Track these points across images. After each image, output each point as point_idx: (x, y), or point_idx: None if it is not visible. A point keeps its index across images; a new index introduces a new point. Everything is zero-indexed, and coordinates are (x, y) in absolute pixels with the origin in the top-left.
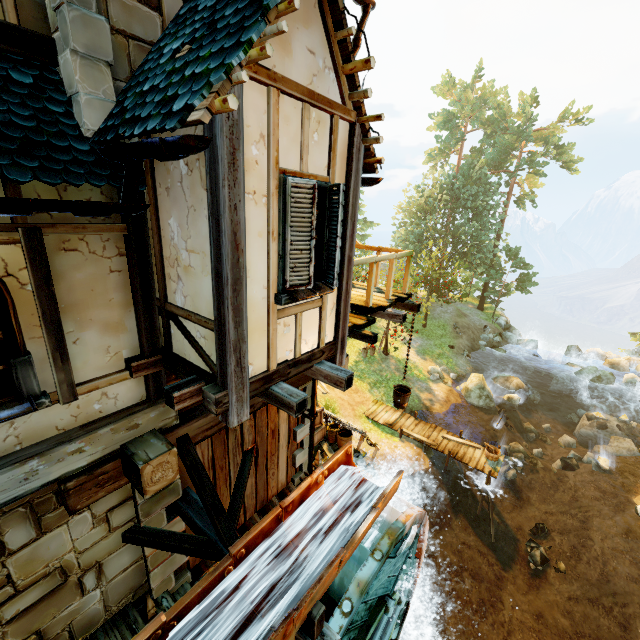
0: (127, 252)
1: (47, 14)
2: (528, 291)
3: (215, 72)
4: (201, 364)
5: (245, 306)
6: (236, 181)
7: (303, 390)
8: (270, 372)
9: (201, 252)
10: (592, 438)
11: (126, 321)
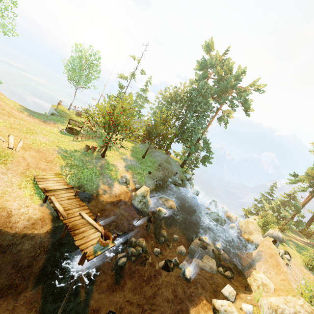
0: None
1: None
2: (206, 165)
3: None
4: None
5: None
6: None
7: None
8: None
9: None
10: (196, 253)
11: None
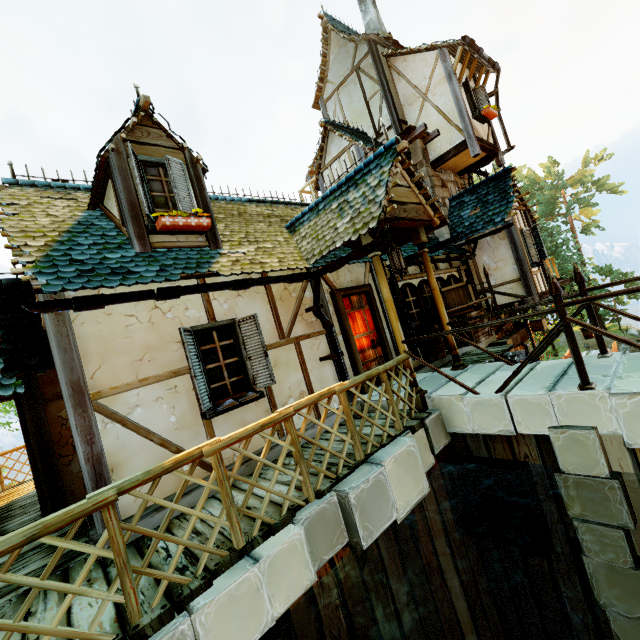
0: (466, 275)
1: None
2: None
3: (506, 209)
4: (510, 300)
5: (528, 267)
6: (516, 232)
7: (525, 348)
8: (539, 294)
9: (503, 259)
10: None
11: None
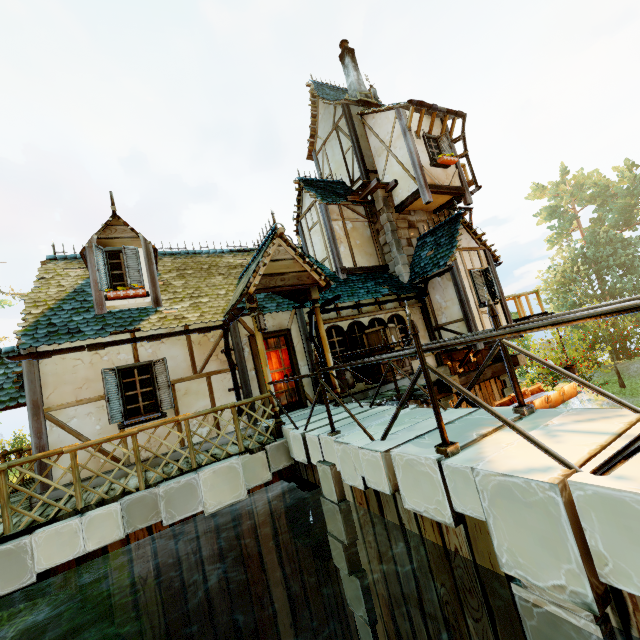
0: (422, 312)
1: (385, 260)
2: None
3: (449, 254)
4: None
5: (471, 308)
6: (459, 275)
7: (503, 382)
8: None
9: (451, 299)
10: None
11: (425, 335)
